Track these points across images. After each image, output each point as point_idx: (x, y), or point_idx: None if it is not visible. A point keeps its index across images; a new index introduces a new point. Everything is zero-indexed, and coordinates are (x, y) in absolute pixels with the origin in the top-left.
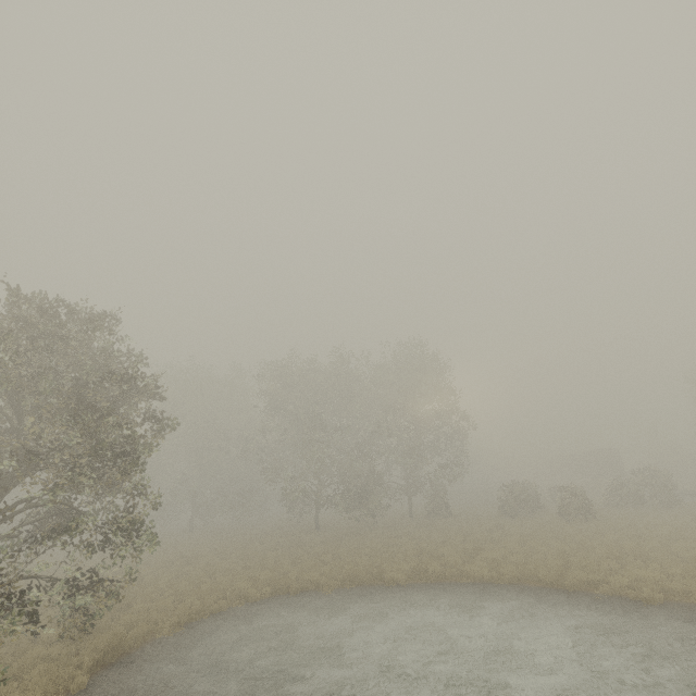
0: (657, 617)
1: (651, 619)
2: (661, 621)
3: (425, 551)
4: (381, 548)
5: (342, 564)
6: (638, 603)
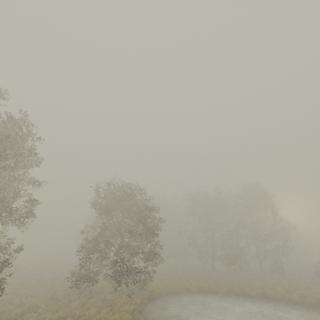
0: None
1: None
2: None
3: (267, 286)
4: (244, 282)
5: (226, 285)
6: None
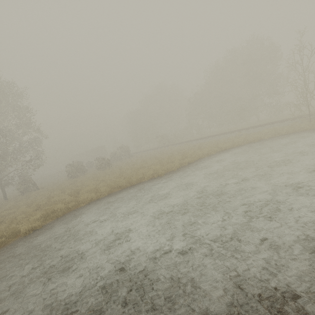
0: (169, 177)
1: (168, 178)
2: (171, 177)
3: (42, 205)
4: None
5: None
6: (159, 177)
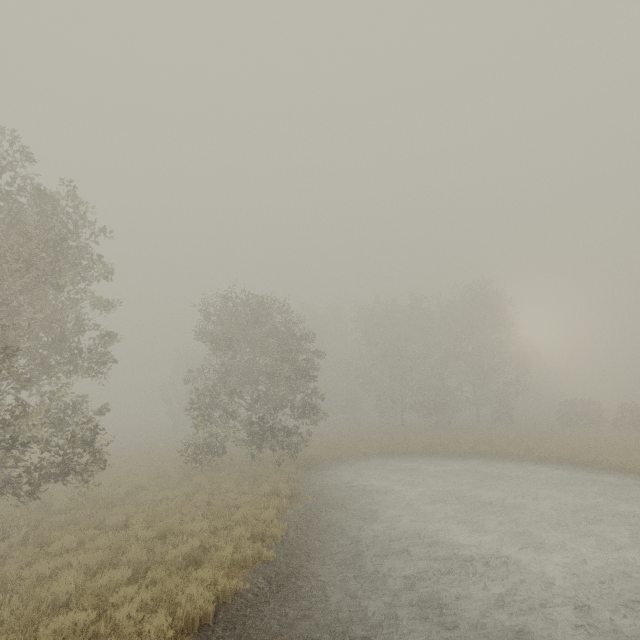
0: (629, 477)
1: (624, 477)
2: (630, 478)
3: (481, 440)
4: (449, 437)
5: (421, 442)
6: (624, 471)
